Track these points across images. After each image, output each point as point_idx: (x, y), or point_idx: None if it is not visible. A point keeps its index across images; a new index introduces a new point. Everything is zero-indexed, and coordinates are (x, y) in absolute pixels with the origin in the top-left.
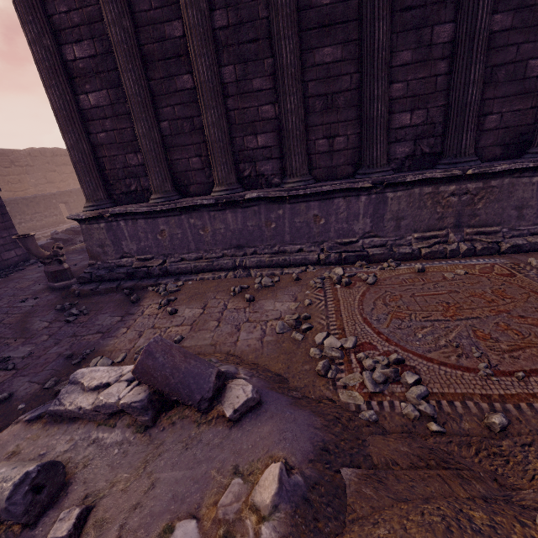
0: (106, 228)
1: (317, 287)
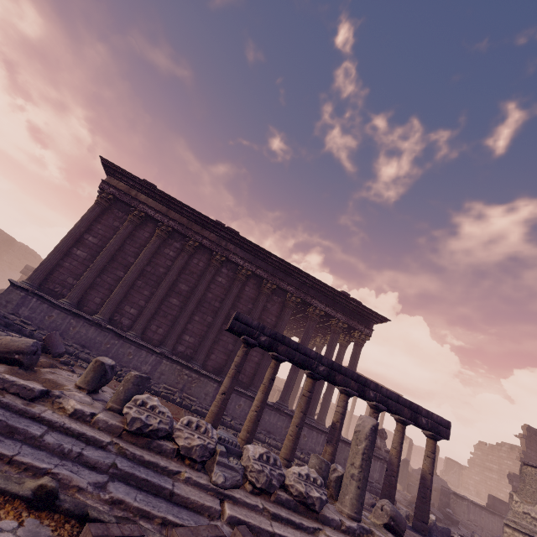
0: (23, 296)
1: None
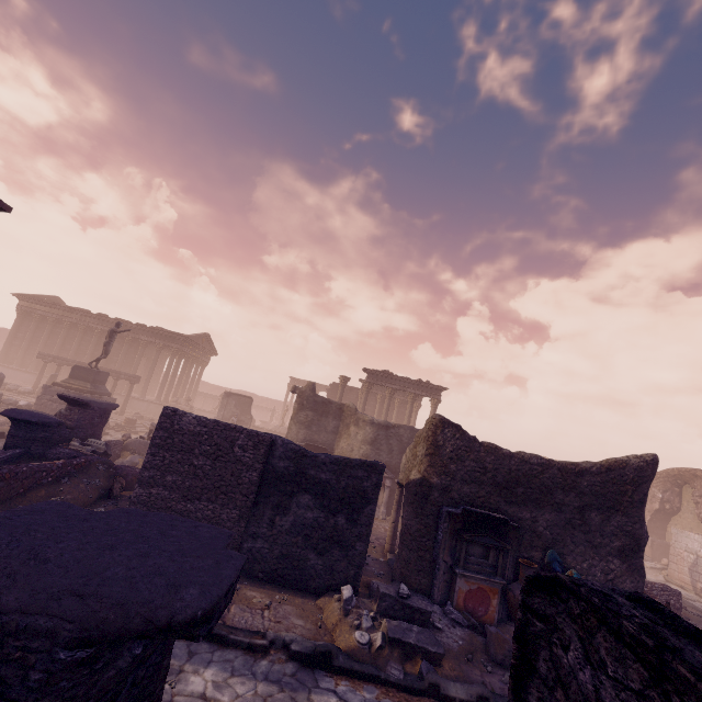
0: None
1: None
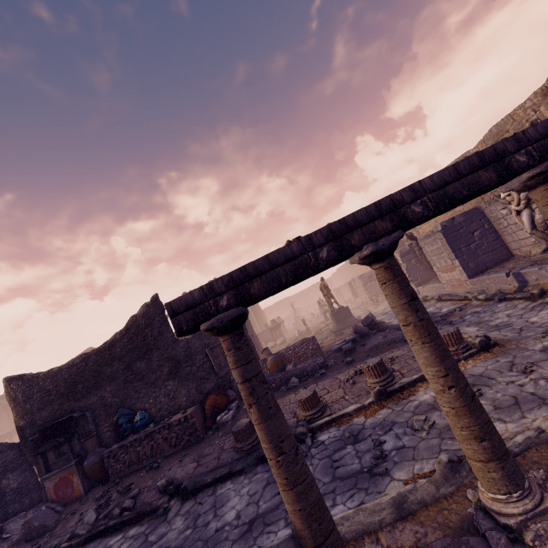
0: None
1: None
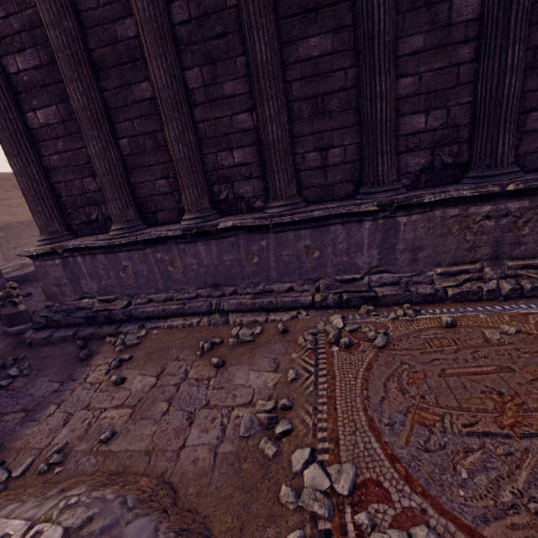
0: (62, 264)
1: (307, 348)
